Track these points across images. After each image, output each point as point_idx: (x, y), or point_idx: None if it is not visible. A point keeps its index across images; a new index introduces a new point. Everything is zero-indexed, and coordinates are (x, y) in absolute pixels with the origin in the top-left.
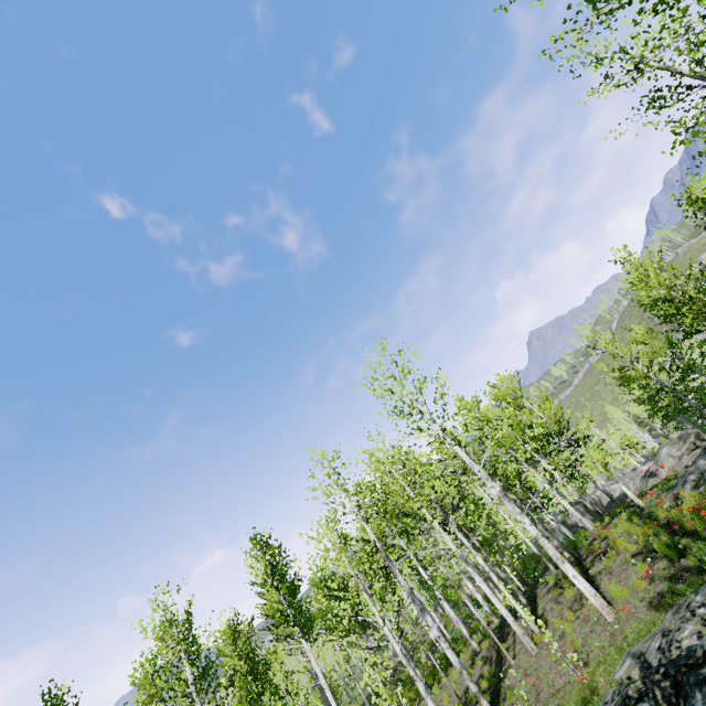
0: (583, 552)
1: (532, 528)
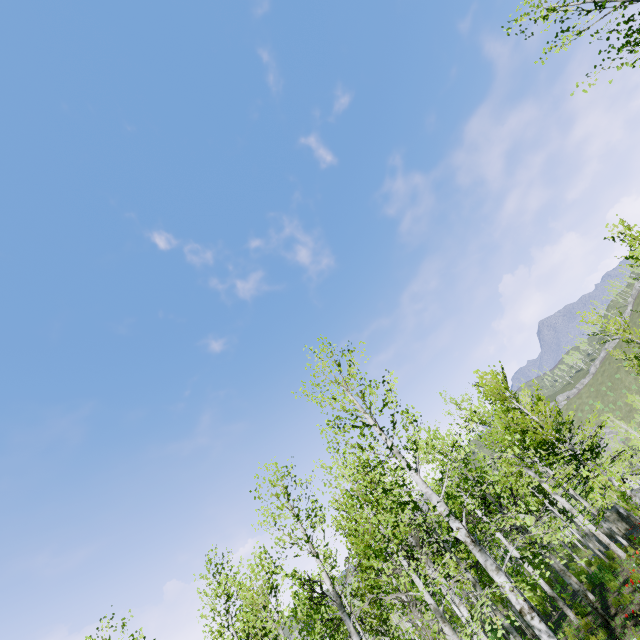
0: (611, 600)
1: (514, 596)
